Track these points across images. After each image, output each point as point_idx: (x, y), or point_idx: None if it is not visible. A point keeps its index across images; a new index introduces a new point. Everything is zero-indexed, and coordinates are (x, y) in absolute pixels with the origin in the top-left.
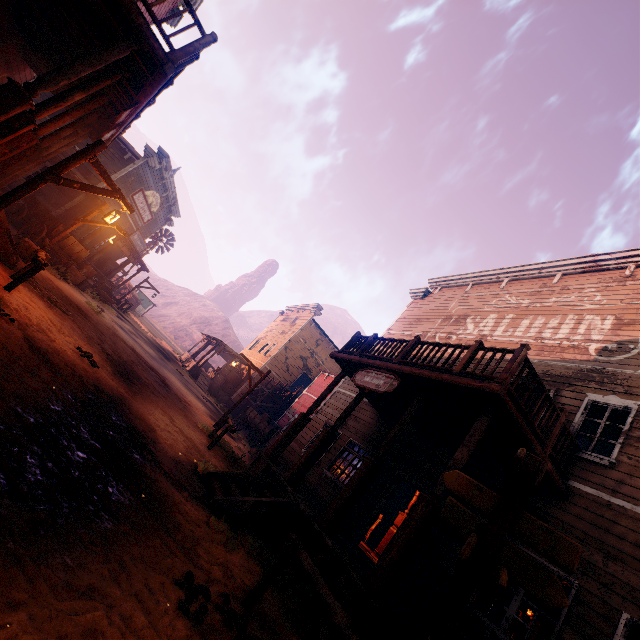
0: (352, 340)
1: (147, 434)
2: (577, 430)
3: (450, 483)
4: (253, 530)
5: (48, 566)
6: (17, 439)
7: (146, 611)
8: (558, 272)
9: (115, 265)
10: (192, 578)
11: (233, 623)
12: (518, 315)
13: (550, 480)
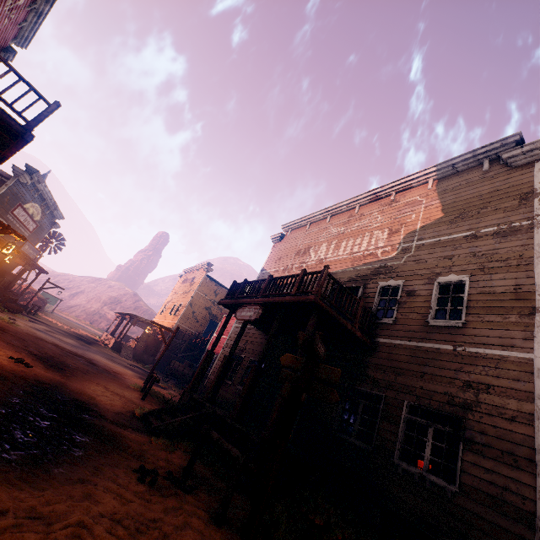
0: (231, 288)
1: (89, 401)
2: (377, 307)
3: (284, 362)
4: (186, 438)
5: (52, 474)
6: (1, 423)
7: (118, 484)
8: (357, 205)
9: (12, 276)
10: (144, 467)
11: (177, 483)
12: (339, 240)
13: (362, 342)
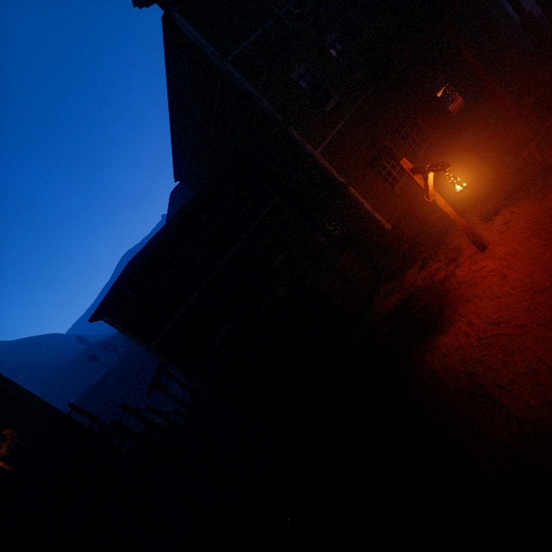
0: None
1: None
2: None
3: None
4: None
5: None
6: None
7: None
8: None
9: None
10: None
11: None
12: None
13: None
